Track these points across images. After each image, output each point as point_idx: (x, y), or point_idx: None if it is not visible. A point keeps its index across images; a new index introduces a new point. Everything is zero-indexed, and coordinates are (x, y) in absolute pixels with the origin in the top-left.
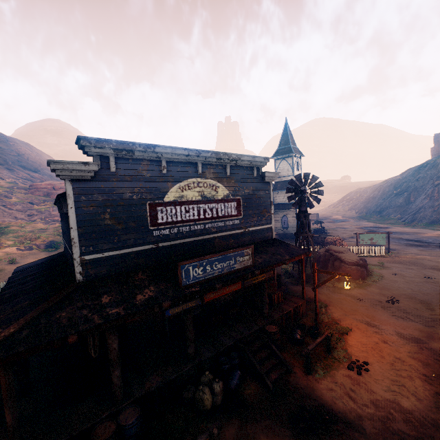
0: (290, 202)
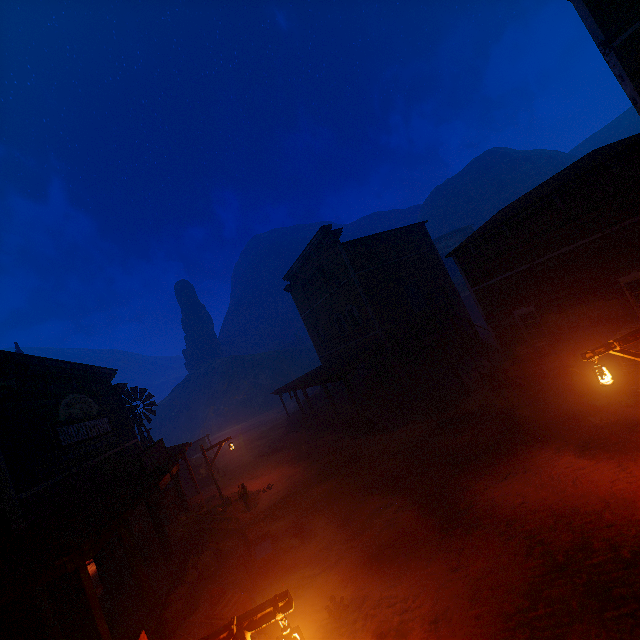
0: None
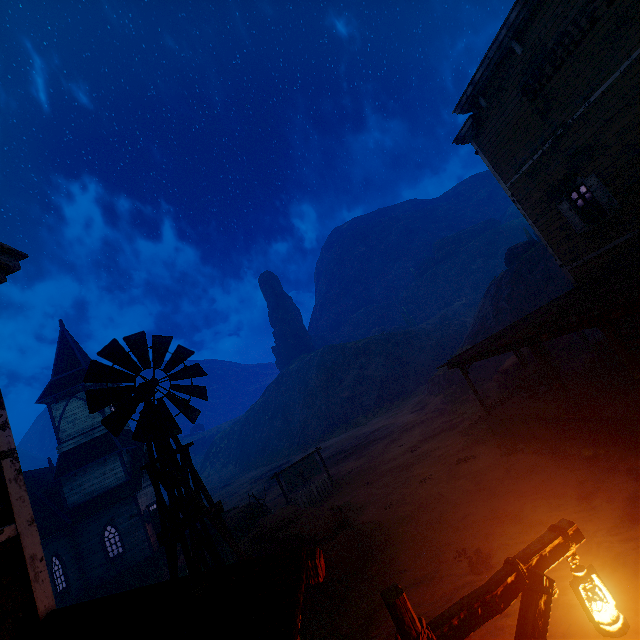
0: (114, 485)
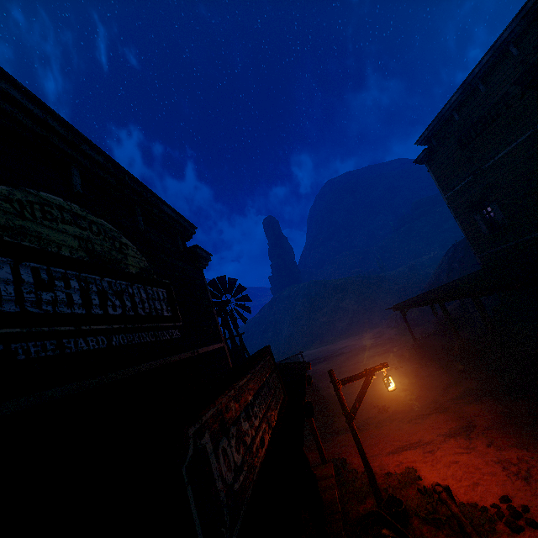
0: None
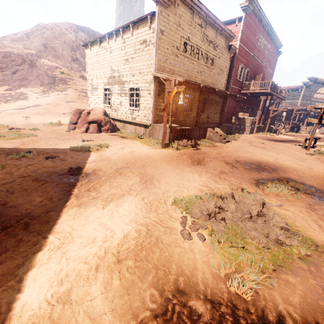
0: None
